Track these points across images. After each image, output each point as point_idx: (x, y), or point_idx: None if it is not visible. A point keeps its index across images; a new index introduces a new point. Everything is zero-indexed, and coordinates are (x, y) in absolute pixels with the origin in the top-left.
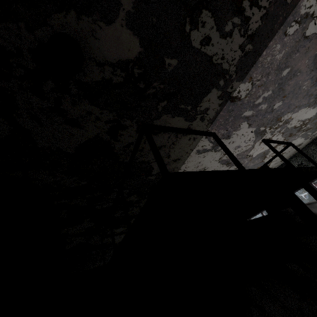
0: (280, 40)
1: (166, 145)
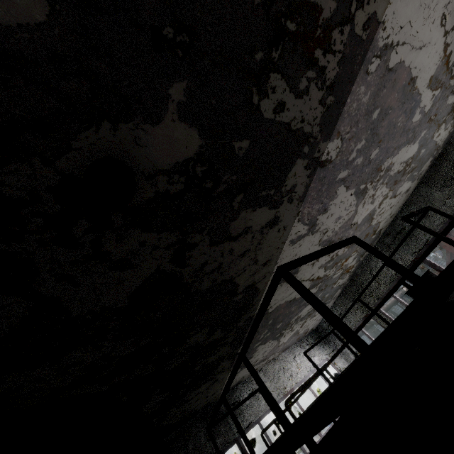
0: (363, 82)
1: (251, 248)
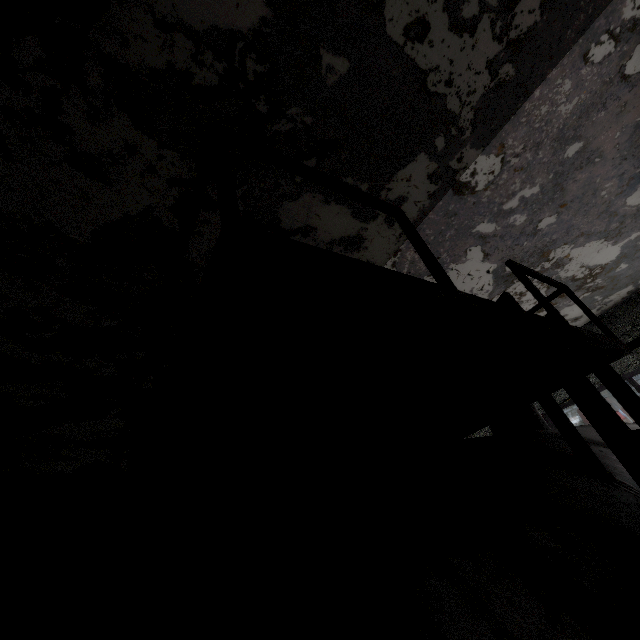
0: (572, 71)
1: None
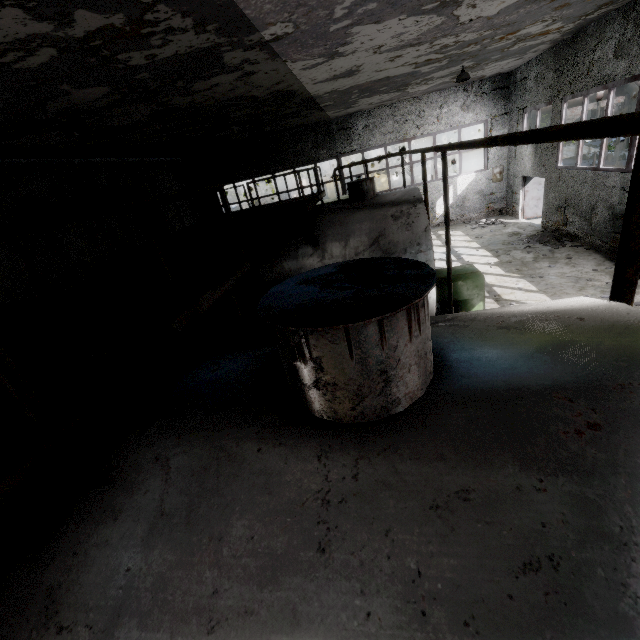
0: None
1: (238, 86)
